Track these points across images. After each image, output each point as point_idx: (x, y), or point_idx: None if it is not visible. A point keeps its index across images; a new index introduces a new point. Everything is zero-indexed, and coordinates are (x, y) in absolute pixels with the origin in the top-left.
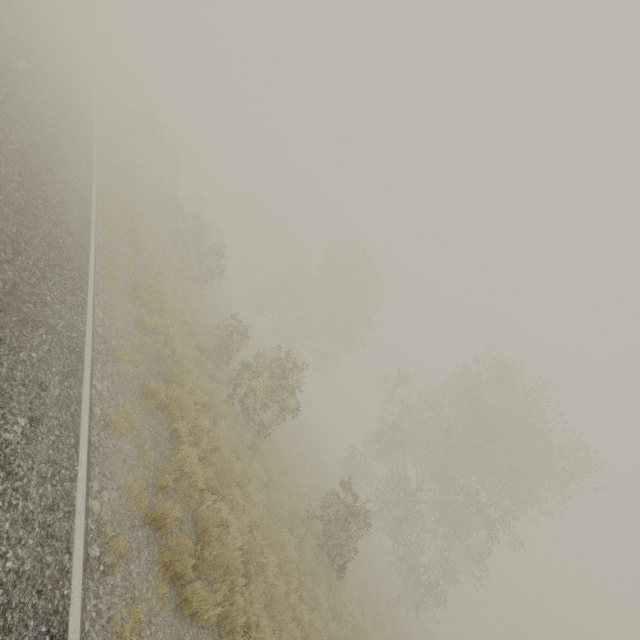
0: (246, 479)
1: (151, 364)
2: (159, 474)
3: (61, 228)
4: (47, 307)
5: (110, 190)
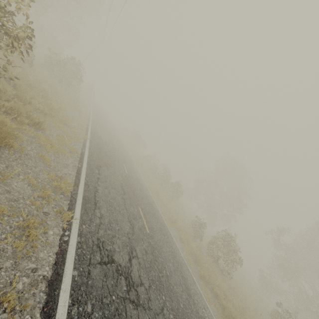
0: (242, 310)
1: (192, 258)
2: (224, 317)
3: (156, 212)
4: (177, 254)
5: (142, 175)
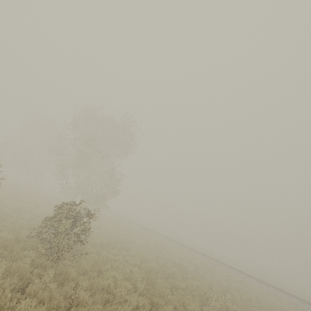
0: None
1: None
2: None
3: None
4: None
5: None
